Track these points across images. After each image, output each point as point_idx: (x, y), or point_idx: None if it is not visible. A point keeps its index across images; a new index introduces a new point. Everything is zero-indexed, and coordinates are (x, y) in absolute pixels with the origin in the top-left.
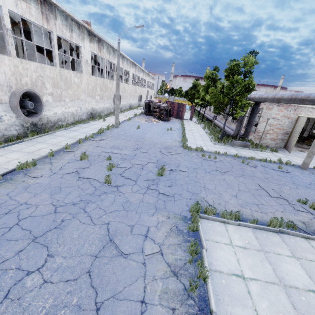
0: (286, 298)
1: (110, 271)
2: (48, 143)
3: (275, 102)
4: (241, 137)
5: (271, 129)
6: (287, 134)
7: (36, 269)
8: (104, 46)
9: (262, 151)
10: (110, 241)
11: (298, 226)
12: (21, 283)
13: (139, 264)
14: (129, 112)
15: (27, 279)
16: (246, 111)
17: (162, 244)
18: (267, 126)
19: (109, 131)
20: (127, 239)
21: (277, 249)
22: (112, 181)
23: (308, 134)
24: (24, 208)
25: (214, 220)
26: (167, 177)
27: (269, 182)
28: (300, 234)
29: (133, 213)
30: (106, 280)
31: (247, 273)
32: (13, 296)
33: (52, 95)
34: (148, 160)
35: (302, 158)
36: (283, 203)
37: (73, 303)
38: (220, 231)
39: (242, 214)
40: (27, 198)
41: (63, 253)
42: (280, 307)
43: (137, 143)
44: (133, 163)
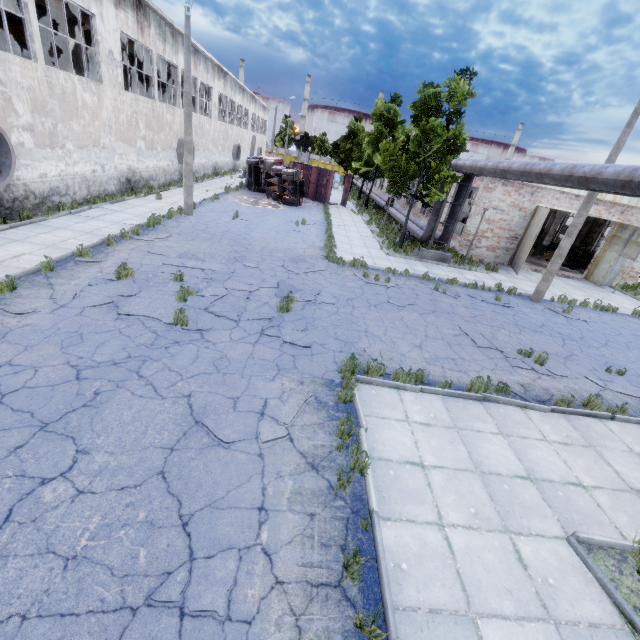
0: (482, 488)
1: (200, 470)
2: (35, 243)
3: (498, 176)
4: (436, 243)
5: (490, 228)
6: (515, 240)
7: (58, 474)
8: (151, 20)
9: (471, 270)
10: (197, 425)
11: (513, 390)
12: (33, 497)
13: (251, 456)
14: (214, 183)
15: (44, 491)
16: (448, 193)
17: (292, 425)
18: (482, 223)
19: (173, 222)
20: (227, 419)
21: (477, 425)
22: (190, 322)
23: (551, 240)
24: (9, 373)
25: (381, 385)
26: (298, 315)
27: (478, 324)
28: (514, 401)
29: (236, 377)
30: (195, 483)
31: (429, 460)
32: (22, 517)
33: (33, 132)
34: (261, 282)
35: (536, 284)
36: (496, 356)
37: (139, 519)
38: (390, 401)
39: (429, 375)
40: (11, 354)
41: (107, 447)
42: (472, 500)
43: (236, 249)
44: (229, 287)
